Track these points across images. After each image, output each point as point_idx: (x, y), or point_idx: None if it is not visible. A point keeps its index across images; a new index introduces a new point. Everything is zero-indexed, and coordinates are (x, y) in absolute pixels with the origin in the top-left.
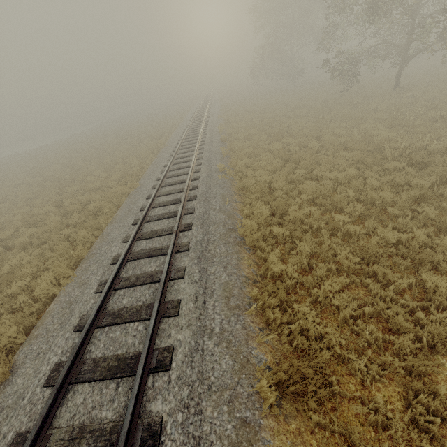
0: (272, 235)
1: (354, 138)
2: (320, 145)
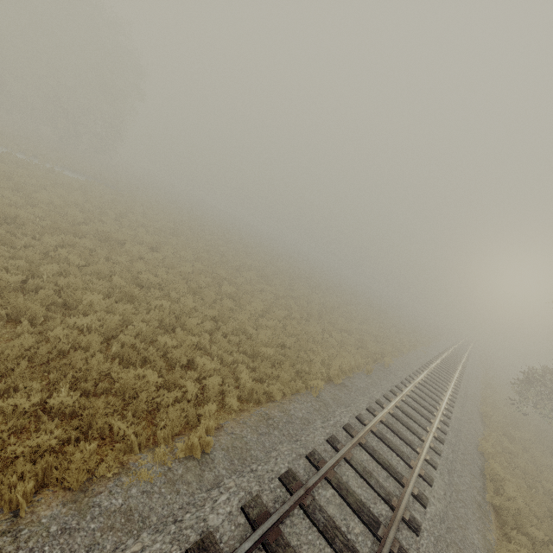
0: None
1: None
2: None
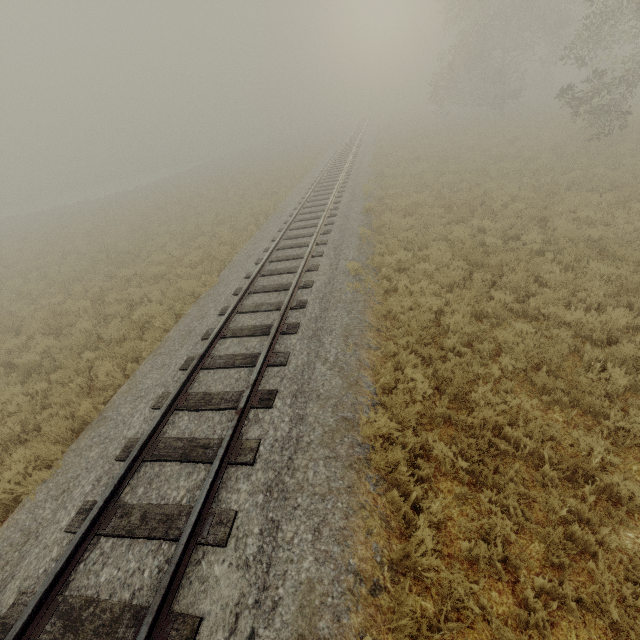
0: (428, 447)
1: (618, 231)
2: (544, 238)
